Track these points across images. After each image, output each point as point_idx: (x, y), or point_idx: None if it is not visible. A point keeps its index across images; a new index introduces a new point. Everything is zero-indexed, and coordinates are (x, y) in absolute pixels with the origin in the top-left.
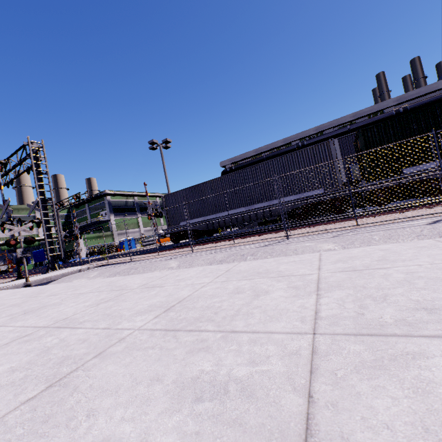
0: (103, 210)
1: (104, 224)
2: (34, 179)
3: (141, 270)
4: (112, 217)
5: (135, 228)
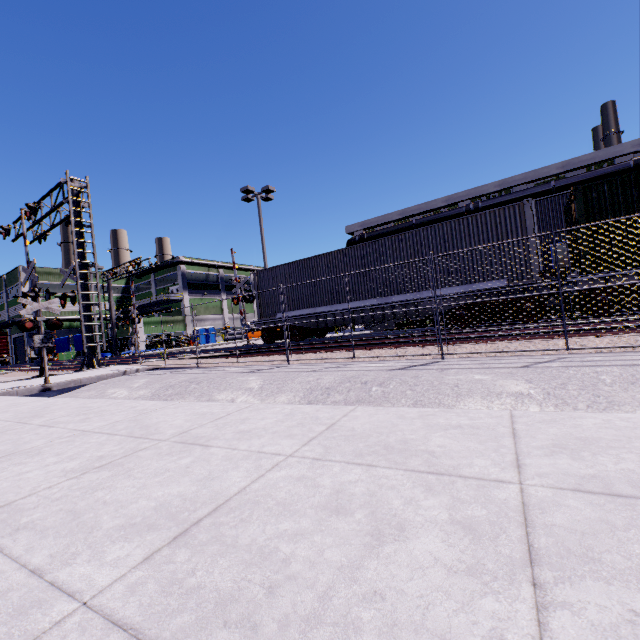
0: (175, 284)
1: (174, 305)
2: (72, 233)
3: (205, 386)
4: (186, 296)
5: (216, 313)
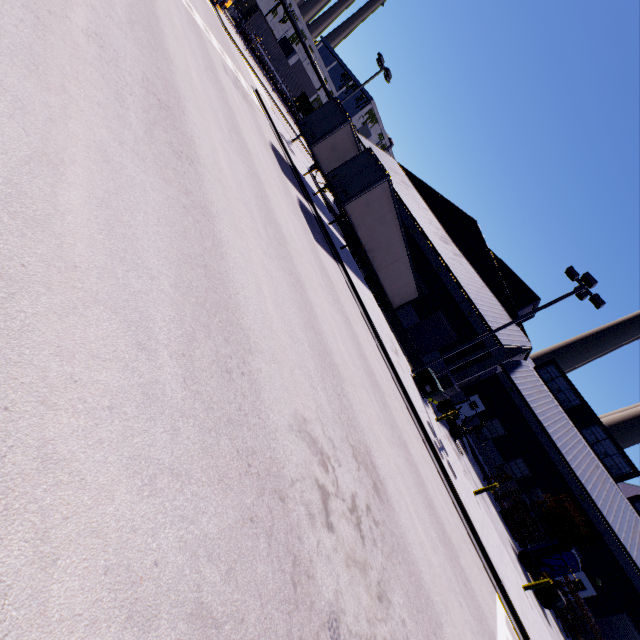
0: None
1: None
2: None
3: None
4: None
5: None
